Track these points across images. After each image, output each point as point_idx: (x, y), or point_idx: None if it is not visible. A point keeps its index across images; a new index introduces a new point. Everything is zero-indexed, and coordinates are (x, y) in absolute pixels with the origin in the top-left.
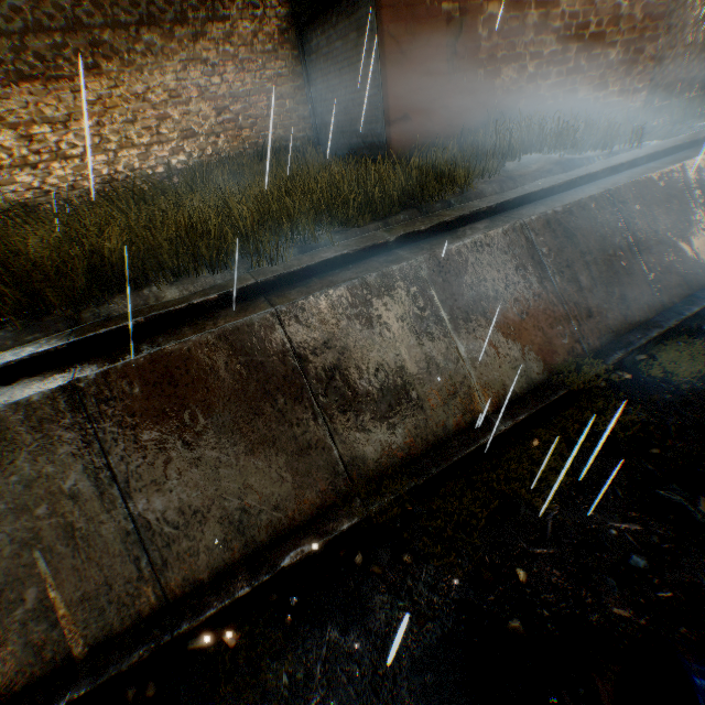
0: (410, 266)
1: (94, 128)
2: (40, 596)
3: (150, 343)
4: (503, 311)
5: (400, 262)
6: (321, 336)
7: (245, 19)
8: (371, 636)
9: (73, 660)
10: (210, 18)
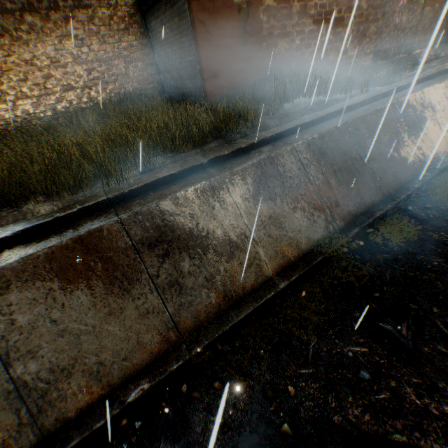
0: (216, 180)
1: None
2: None
3: (25, 249)
4: (281, 206)
5: (209, 178)
6: (153, 234)
7: (102, 6)
8: (191, 444)
9: None
10: (77, 6)
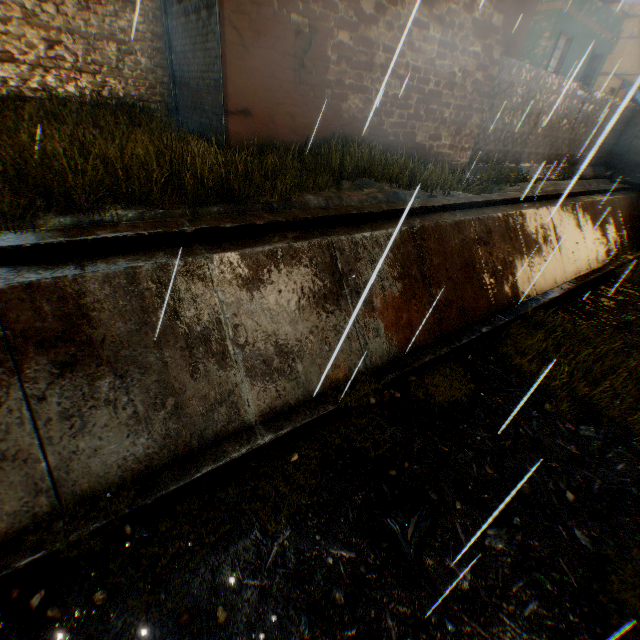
0: (196, 262)
1: None
2: None
3: None
4: (293, 322)
5: (185, 257)
6: (56, 326)
7: None
8: None
9: None
10: None
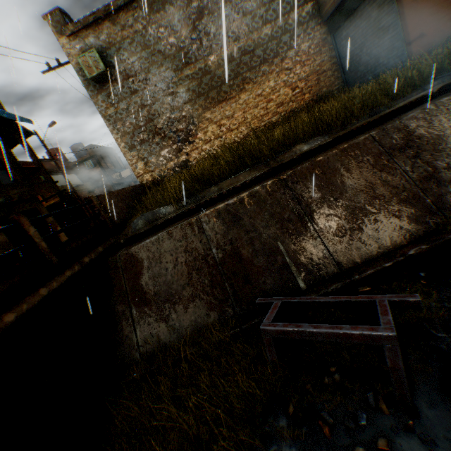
0: None
1: (242, 115)
2: (282, 260)
3: (306, 162)
4: None
5: (447, 96)
6: (400, 142)
7: (304, 42)
8: None
9: (300, 290)
10: (289, 49)
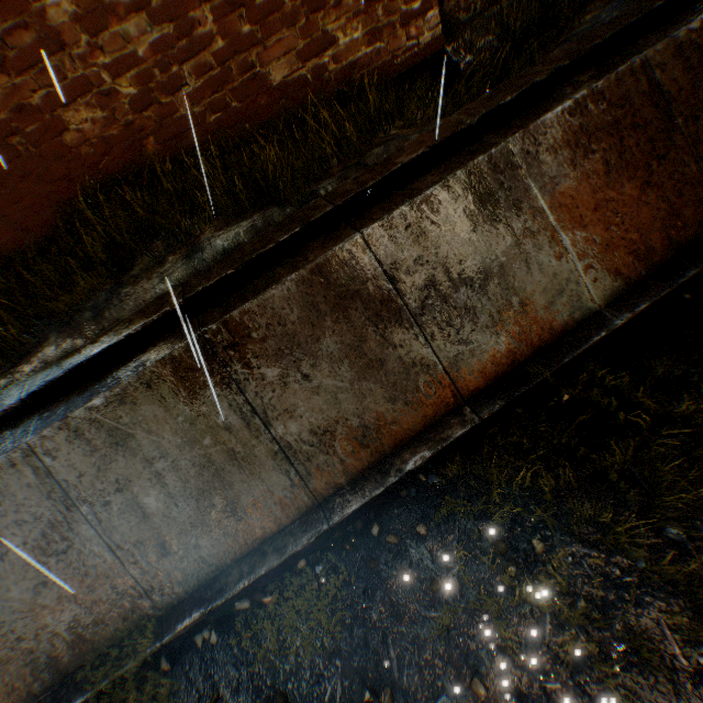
0: None
1: None
2: None
3: None
4: (3, 590)
5: None
6: None
7: None
8: None
9: None
10: None
